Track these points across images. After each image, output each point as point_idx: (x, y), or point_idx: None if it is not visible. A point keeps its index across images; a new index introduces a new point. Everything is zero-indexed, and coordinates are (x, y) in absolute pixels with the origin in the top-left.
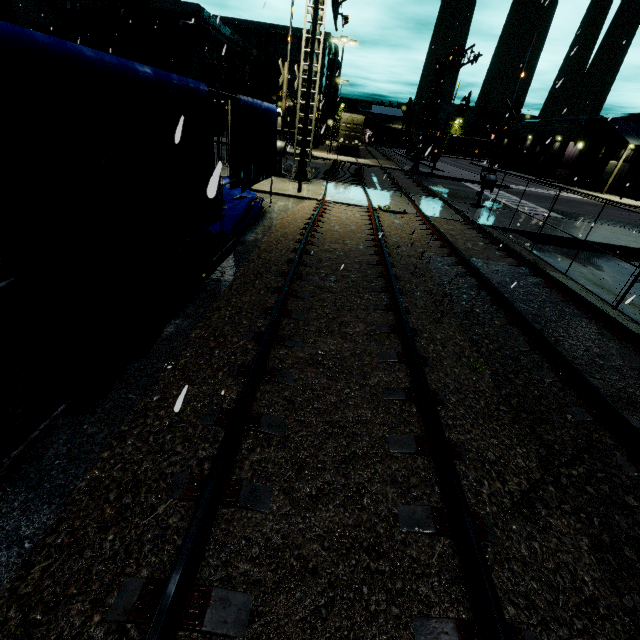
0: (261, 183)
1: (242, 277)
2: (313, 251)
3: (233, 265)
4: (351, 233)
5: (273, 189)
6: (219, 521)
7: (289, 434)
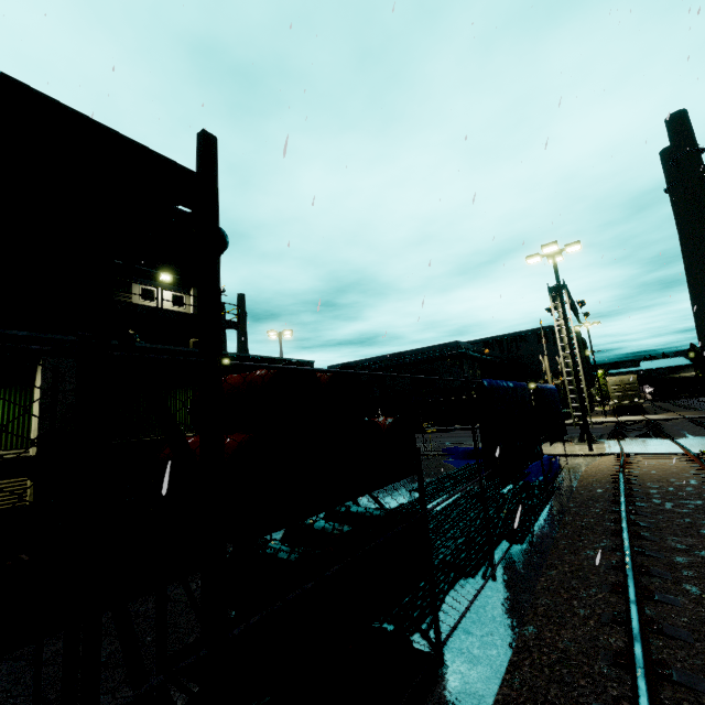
0: (546, 449)
1: (574, 506)
2: (635, 488)
3: (560, 501)
4: (673, 474)
5: (561, 451)
6: (646, 605)
7: (680, 580)
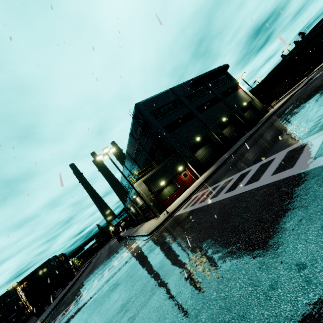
0: None
1: None
2: None
3: None
4: None
5: None
6: None
7: None
